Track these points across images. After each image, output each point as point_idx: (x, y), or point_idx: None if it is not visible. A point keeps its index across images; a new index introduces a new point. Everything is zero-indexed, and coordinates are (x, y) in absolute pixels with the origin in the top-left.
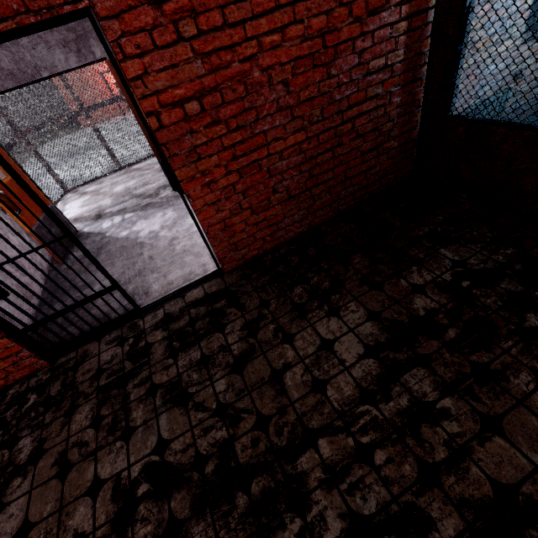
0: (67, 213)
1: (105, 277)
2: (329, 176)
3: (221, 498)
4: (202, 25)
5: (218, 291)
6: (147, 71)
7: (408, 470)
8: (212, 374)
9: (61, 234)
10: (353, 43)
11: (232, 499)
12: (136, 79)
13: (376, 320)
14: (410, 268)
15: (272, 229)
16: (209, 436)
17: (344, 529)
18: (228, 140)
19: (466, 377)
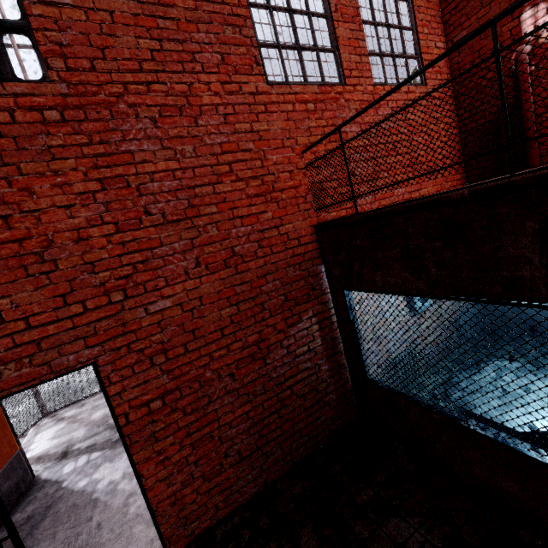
0: (34, 447)
1: None
2: (279, 433)
3: None
4: (170, 355)
5: None
6: (125, 388)
7: None
8: None
9: (14, 488)
10: (281, 342)
11: None
12: (116, 394)
13: None
14: None
15: (225, 493)
16: None
17: None
18: (183, 422)
19: None
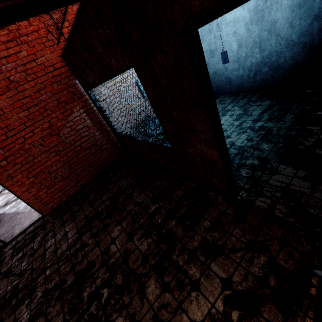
0: None
1: None
2: (81, 165)
3: (8, 304)
4: None
5: (40, 225)
6: None
7: (68, 268)
8: (23, 260)
9: None
10: (65, 125)
11: (11, 302)
12: None
13: (85, 218)
14: (105, 194)
15: (62, 192)
16: (12, 284)
17: (41, 296)
18: (24, 168)
19: (99, 230)
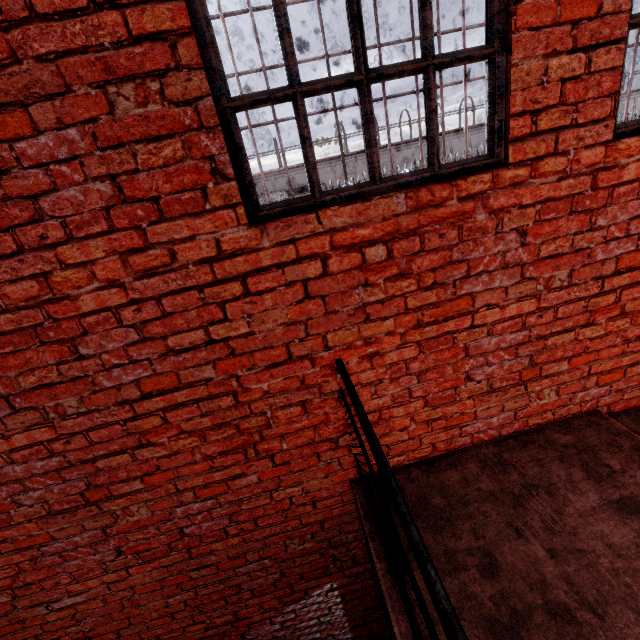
0: None
1: None
2: None
3: None
4: None
5: None
6: None
7: None
8: None
9: None
10: (271, 618)
11: None
12: None
13: None
14: None
15: None
16: None
17: None
18: None
19: None
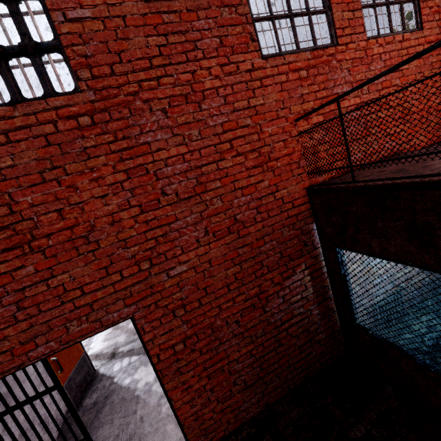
0: (93, 346)
1: (103, 439)
2: (276, 366)
3: None
4: (188, 309)
5: None
6: (155, 336)
7: None
8: None
9: (83, 380)
10: (277, 293)
11: None
12: (149, 340)
13: None
14: None
15: (235, 412)
16: None
17: None
18: (201, 359)
19: None
